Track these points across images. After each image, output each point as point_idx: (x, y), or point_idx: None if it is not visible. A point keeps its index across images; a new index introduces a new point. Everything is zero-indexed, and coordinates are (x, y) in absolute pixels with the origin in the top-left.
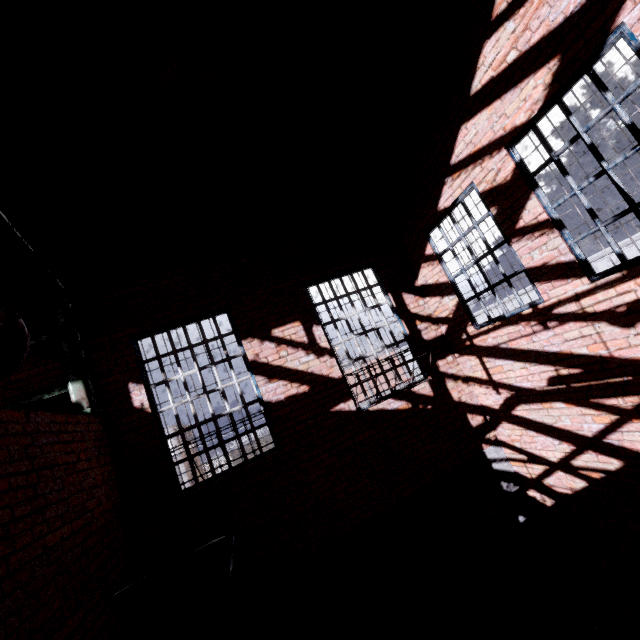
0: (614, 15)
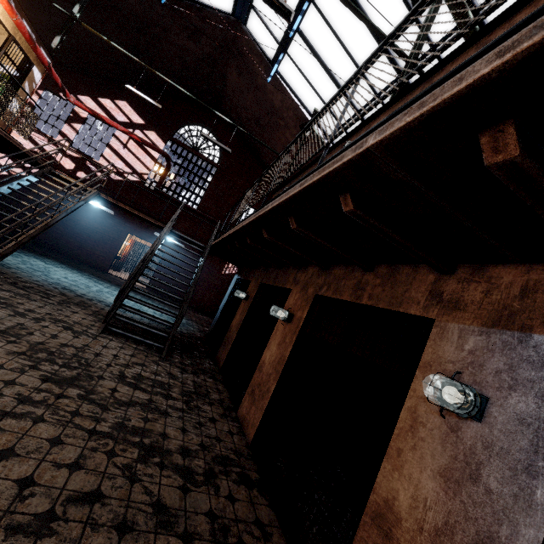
0: None
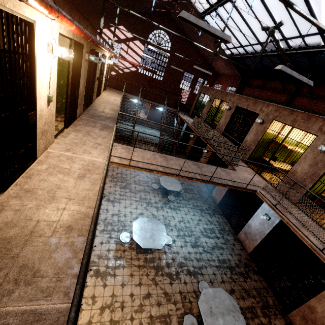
0: (122, 43)
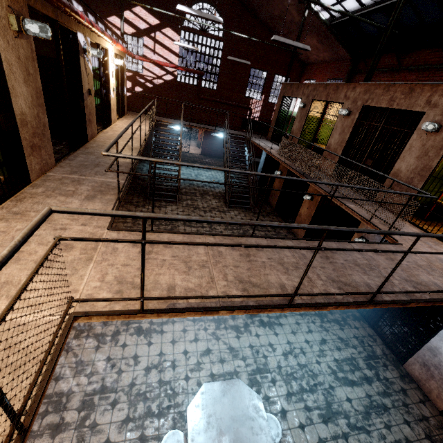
0: (143, 36)
